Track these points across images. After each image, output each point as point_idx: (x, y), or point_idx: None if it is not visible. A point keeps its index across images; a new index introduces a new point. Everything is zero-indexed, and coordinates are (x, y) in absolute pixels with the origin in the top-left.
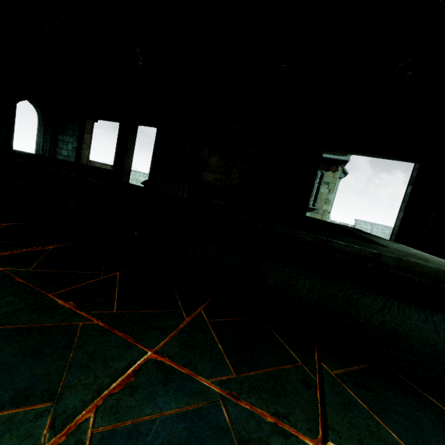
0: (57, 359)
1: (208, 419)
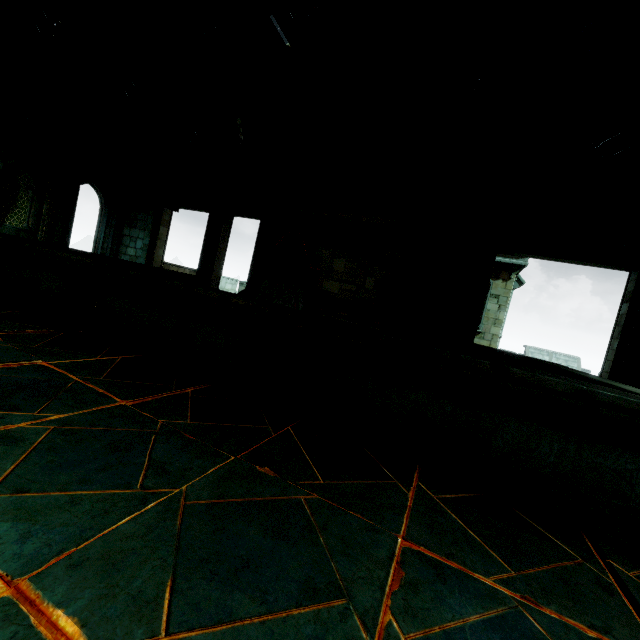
0: (311, 544)
1: (520, 630)
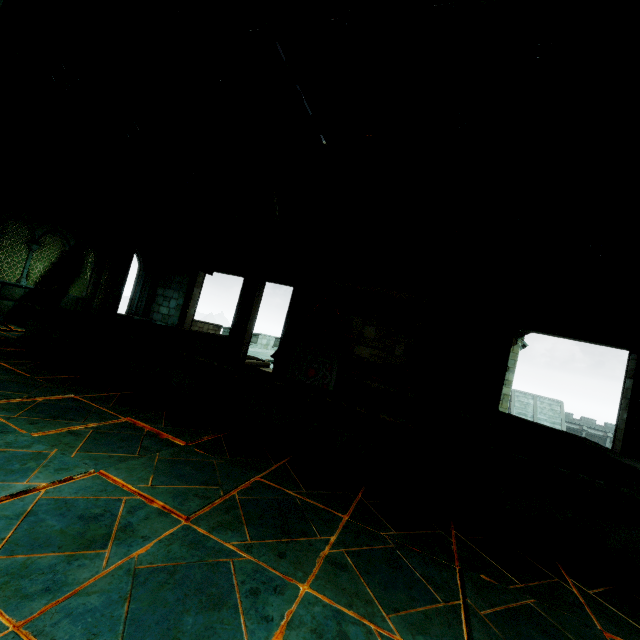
0: None
1: None
